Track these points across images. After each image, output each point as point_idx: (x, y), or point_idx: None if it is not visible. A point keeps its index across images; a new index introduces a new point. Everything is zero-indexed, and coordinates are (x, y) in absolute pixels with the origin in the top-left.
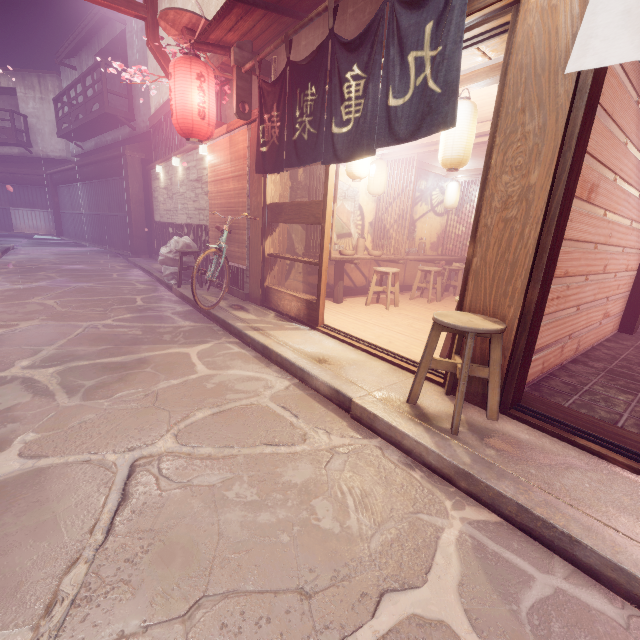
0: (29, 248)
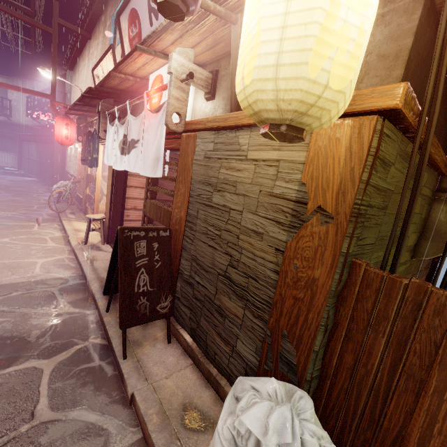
0: None
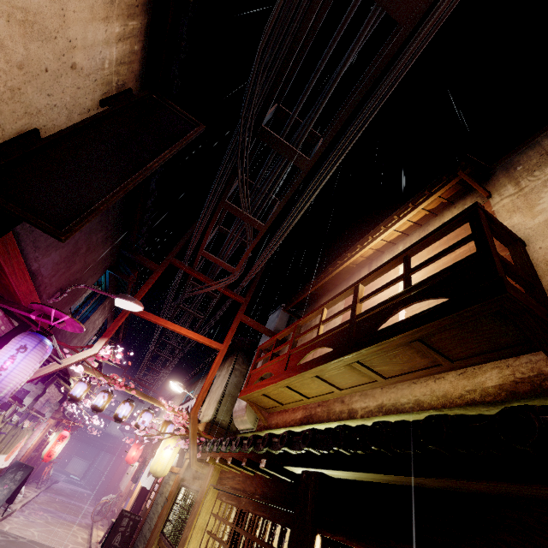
0: (64, 482)
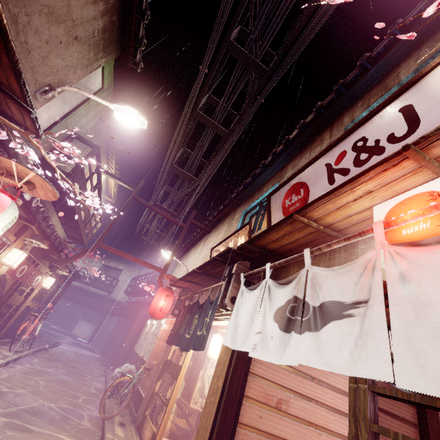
0: (68, 345)
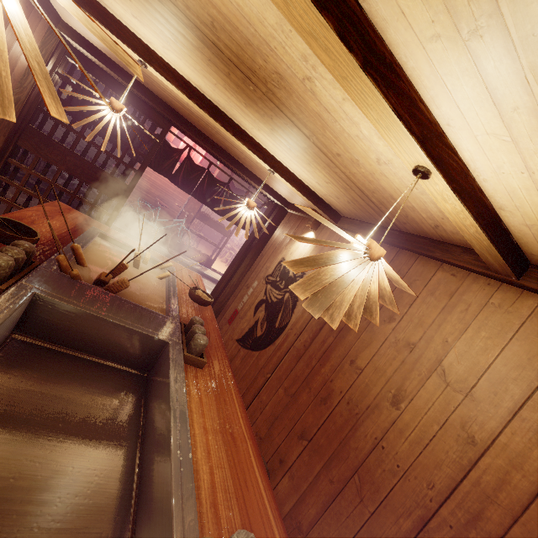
0: None
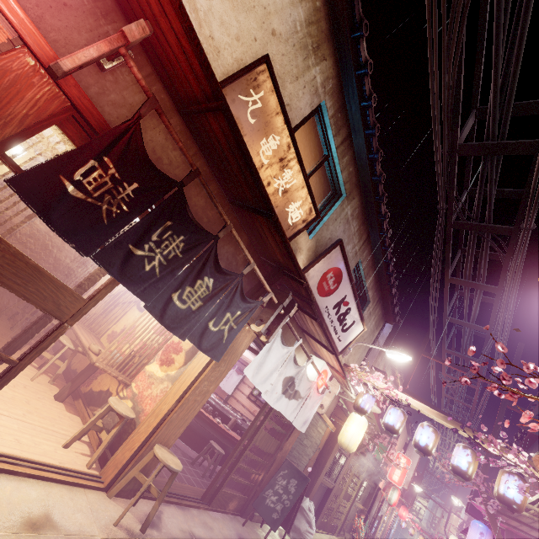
0: None
